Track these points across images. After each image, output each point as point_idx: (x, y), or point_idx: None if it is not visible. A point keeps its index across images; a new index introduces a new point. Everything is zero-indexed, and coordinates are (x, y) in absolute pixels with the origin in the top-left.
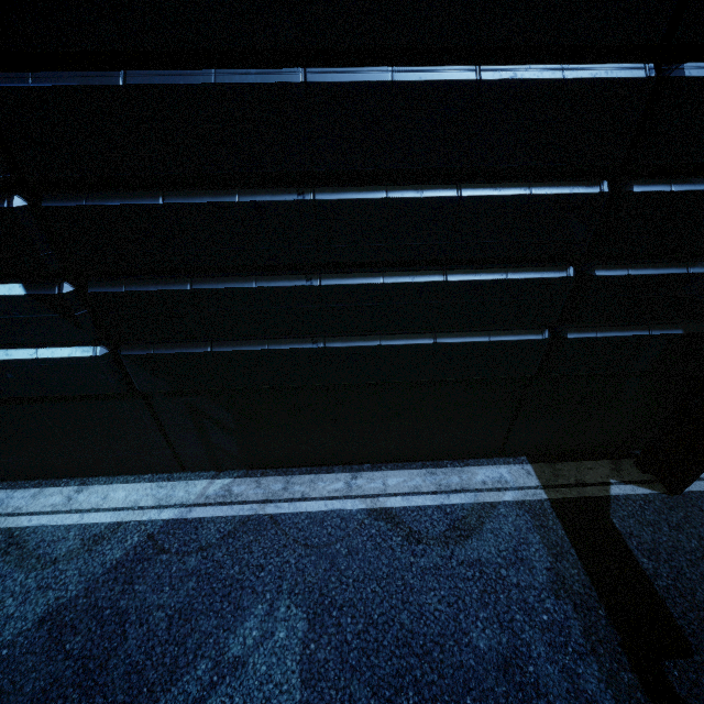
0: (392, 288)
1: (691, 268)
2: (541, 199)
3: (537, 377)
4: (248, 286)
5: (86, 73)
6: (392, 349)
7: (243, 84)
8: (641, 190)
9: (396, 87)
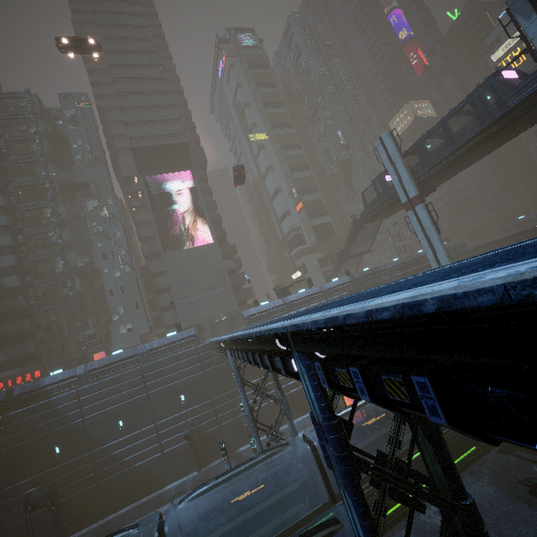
0: None
1: None
2: (4, 504)
3: (24, 530)
4: None
5: None
6: None
7: None
8: (18, 496)
9: None
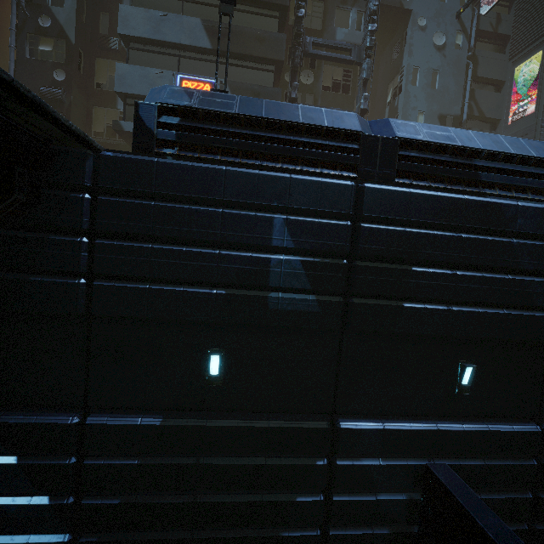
0: (235, 504)
1: (377, 496)
2: (300, 465)
3: None
4: (164, 501)
5: (127, 418)
6: (235, 539)
7: (183, 425)
8: (340, 463)
9: (239, 427)
